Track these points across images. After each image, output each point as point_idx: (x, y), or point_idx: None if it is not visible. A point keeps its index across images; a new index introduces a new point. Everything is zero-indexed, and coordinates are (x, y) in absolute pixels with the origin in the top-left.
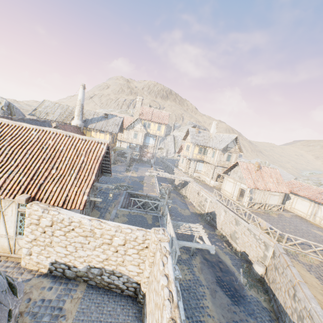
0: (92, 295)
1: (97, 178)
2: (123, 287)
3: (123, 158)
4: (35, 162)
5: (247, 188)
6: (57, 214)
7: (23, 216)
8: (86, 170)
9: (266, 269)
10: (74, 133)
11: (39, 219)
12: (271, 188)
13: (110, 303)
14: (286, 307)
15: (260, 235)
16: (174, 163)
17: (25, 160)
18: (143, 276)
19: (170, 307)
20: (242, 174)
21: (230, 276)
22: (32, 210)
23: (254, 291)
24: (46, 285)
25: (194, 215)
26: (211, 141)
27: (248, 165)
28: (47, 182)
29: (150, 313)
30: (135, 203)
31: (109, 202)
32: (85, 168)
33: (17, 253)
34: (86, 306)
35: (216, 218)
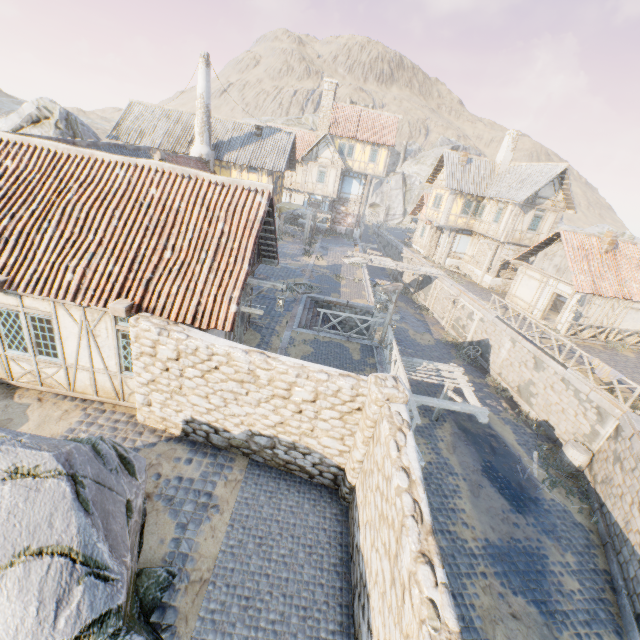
0: (259, 478)
1: (252, 269)
2: (313, 472)
3: (297, 227)
4: (131, 235)
5: (573, 293)
6: (185, 339)
7: (127, 339)
8: (229, 251)
9: (591, 458)
10: (198, 171)
11: (154, 347)
12: (635, 294)
13: (291, 494)
14: (629, 529)
15: (590, 393)
16: (402, 237)
17: (112, 232)
18: (350, 458)
19: (417, 531)
20: (565, 262)
21: (511, 464)
22: (139, 329)
23: (559, 493)
24: (182, 456)
25: (442, 346)
26: (495, 182)
27: (584, 239)
28: (158, 277)
29: (367, 524)
30: (324, 318)
31: (276, 315)
32: (228, 247)
33: (128, 400)
34: (250, 495)
35: (491, 353)
